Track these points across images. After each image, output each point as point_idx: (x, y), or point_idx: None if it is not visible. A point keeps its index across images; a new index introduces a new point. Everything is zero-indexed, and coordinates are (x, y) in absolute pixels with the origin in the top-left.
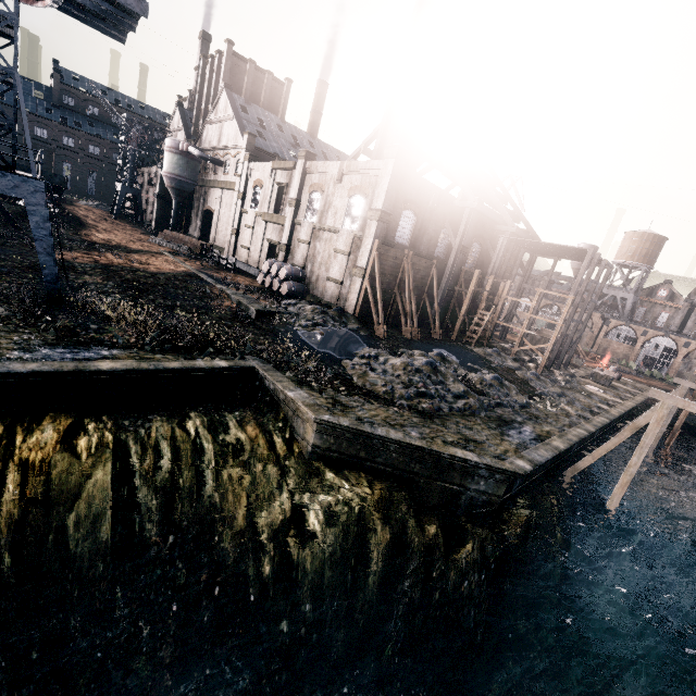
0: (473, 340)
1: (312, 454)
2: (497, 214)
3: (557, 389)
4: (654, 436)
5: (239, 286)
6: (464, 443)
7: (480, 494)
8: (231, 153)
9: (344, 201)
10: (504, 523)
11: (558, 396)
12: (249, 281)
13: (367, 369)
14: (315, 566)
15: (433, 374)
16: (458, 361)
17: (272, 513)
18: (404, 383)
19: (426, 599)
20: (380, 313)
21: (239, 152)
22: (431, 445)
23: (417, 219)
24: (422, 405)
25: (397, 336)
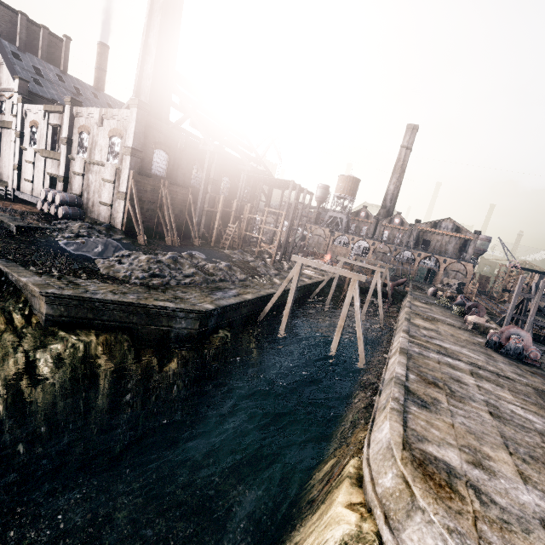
0: (226, 246)
1: (47, 321)
2: (237, 157)
3: (276, 271)
4: (296, 283)
5: (4, 208)
6: (173, 299)
7: (182, 330)
8: (5, 95)
9: (106, 141)
10: (204, 347)
11: (275, 275)
12: (28, 208)
13: (115, 263)
14: (47, 397)
15: (173, 264)
16: (205, 258)
17: (6, 368)
18: (144, 270)
19: (146, 404)
20: (140, 226)
21: (13, 95)
22: (140, 301)
23: (169, 157)
24: (153, 282)
25: (160, 244)
